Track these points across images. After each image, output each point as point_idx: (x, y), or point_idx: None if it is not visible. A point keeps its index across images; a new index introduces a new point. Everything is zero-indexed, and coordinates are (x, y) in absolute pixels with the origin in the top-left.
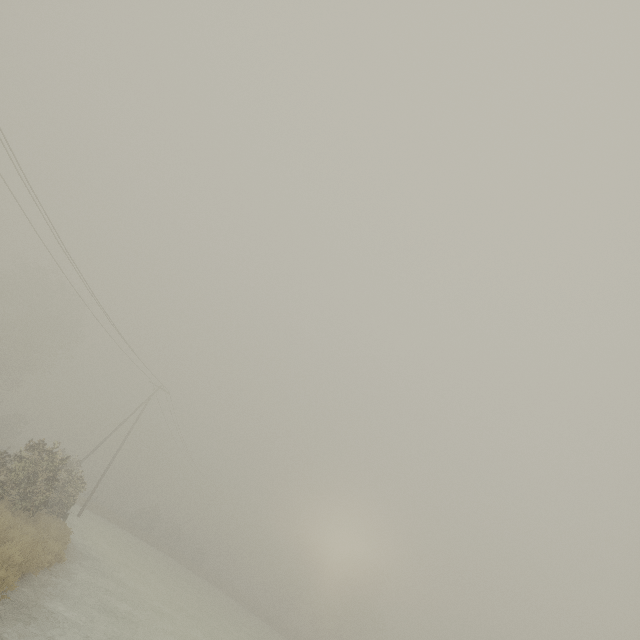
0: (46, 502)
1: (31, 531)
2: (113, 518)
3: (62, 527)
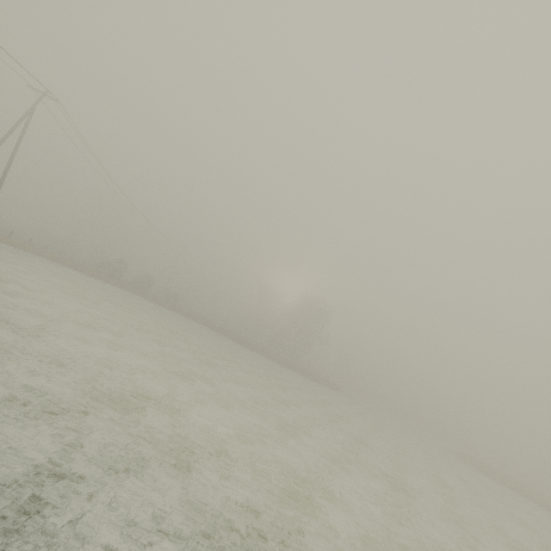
0: None
1: None
2: (67, 263)
3: None
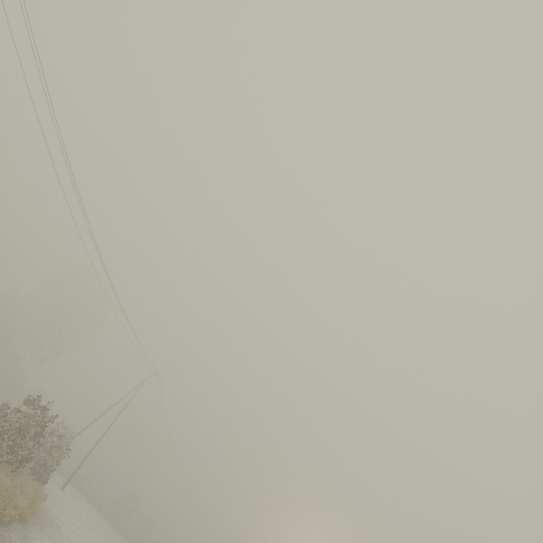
0: (29, 459)
1: (6, 482)
2: (94, 500)
3: (39, 490)
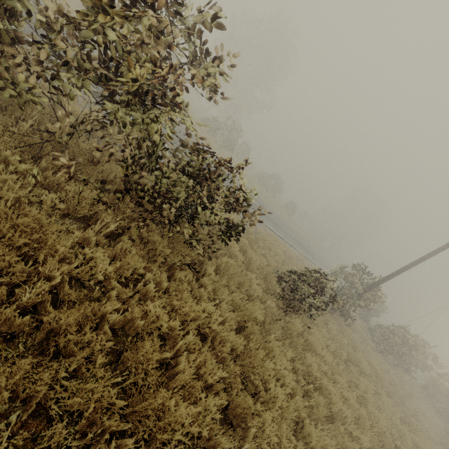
0: None
1: None
2: None
3: None
